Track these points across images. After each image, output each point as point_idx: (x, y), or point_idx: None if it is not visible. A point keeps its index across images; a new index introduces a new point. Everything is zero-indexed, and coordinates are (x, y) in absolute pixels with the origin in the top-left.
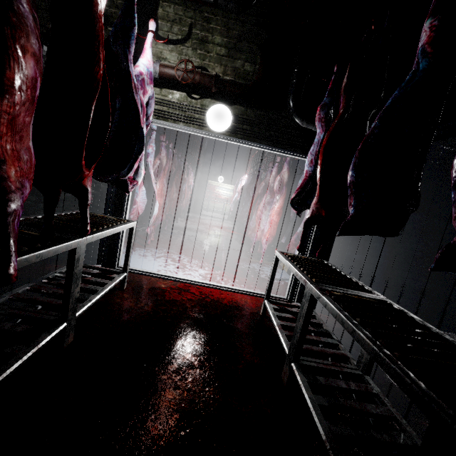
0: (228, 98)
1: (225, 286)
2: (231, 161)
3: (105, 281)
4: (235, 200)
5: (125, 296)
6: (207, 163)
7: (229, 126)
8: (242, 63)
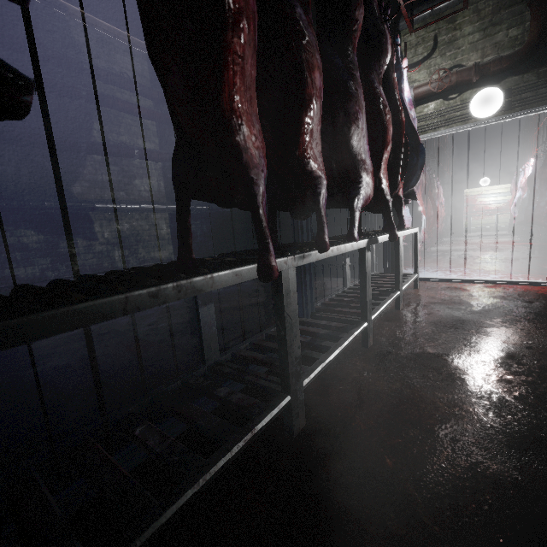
0: (493, 78)
1: (535, 281)
2: (497, 152)
3: (405, 278)
4: (518, 201)
5: (422, 291)
6: (457, 169)
7: (500, 105)
8: (504, 33)
